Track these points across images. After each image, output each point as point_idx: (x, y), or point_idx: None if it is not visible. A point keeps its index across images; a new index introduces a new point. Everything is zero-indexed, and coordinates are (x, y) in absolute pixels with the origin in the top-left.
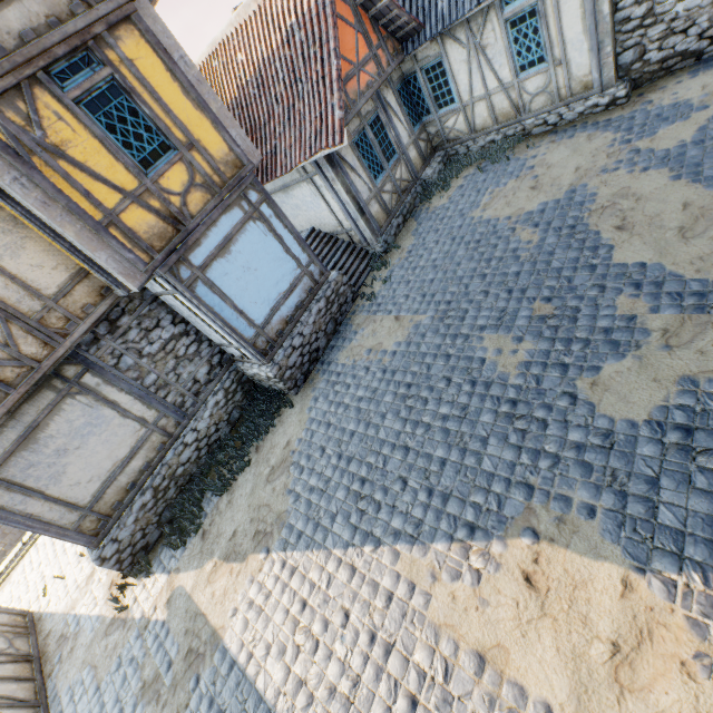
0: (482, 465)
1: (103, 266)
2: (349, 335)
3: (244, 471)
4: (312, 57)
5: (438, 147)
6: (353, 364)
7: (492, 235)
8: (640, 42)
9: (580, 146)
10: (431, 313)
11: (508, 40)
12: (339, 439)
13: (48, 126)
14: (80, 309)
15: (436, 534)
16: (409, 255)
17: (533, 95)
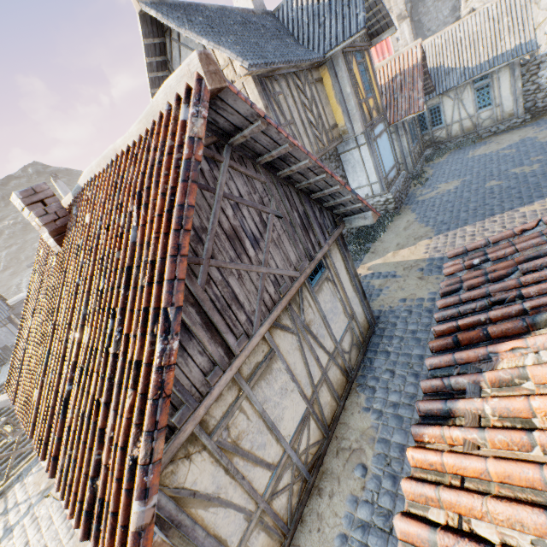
0: (542, 185)
1: (352, 120)
2: (417, 194)
3: (383, 235)
4: (407, 84)
5: (428, 146)
6: (431, 197)
7: (486, 156)
8: (533, 99)
9: (515, 132)
10: (469, 176)
11: (474, 97)
12: (445, 209)
13: (353, 67)
14: (334, 137)
15: (533, 201)
16: (435, 173)
17: (483, 120)
